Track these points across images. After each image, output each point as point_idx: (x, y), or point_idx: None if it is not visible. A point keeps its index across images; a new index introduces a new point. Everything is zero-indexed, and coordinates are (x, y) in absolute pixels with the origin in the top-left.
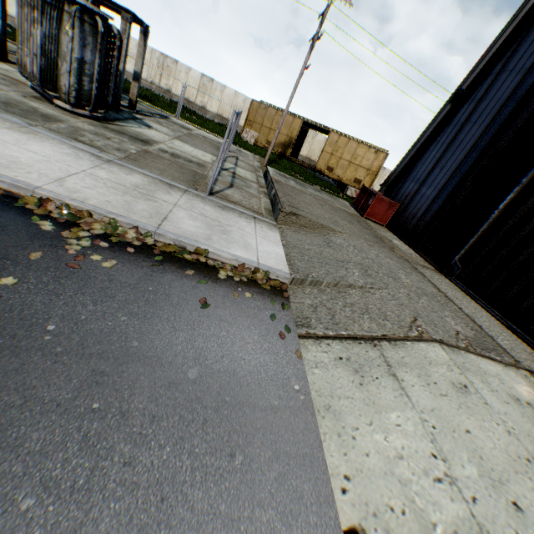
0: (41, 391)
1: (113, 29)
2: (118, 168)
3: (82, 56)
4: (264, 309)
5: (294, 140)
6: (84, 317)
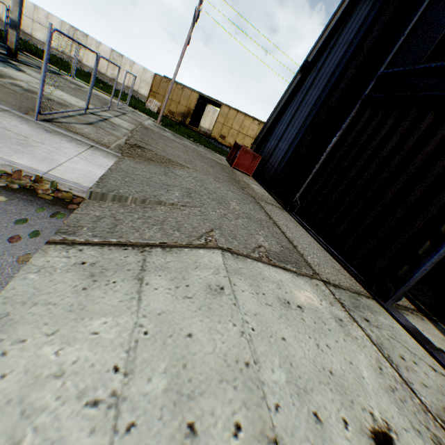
0: None
1: None
2: None
3: None
4: (15, 213)
5: (192, 111)
6: None
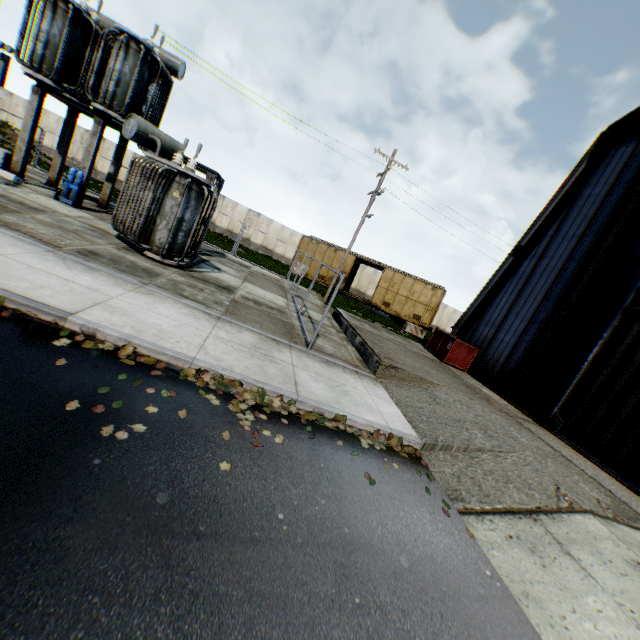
0: (312, 586)
1: (214, 194)
2: (229, 325)
3: (182, 215)
4: (416, 481)
5: (348, 275)
6: (296, 502)
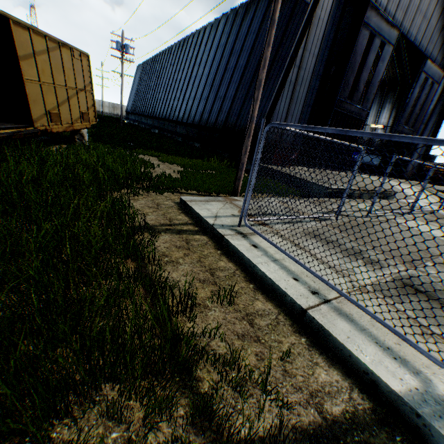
0: None
1: None
2: None
3: None
4: None
5: None
6: None
